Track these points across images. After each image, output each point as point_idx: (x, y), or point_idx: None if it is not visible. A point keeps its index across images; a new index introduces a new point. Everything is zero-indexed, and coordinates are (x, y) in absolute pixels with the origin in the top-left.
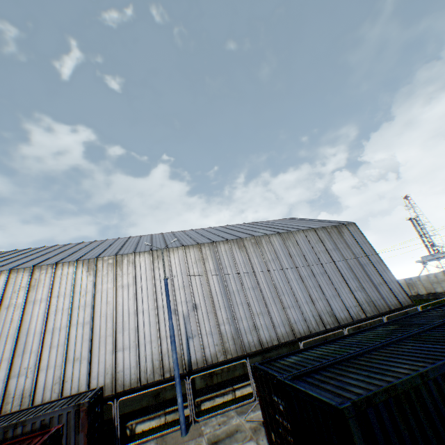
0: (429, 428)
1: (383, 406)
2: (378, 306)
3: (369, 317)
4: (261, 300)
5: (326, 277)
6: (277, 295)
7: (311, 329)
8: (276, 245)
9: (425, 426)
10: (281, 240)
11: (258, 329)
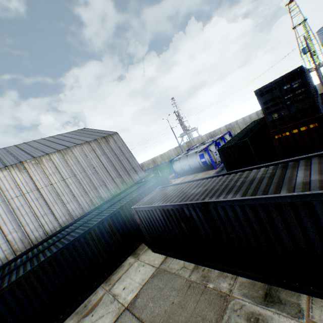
0: (40, 286)
1: (8, 292)
2: (128, 183)
3: (122, 191)
4: (45, 205)
5: (96, 175)
6: (58, 198)
7: (85, 211)
8: (56, 161)
9: (37, 286)
10: (60, 156)
11: (43, 226)
